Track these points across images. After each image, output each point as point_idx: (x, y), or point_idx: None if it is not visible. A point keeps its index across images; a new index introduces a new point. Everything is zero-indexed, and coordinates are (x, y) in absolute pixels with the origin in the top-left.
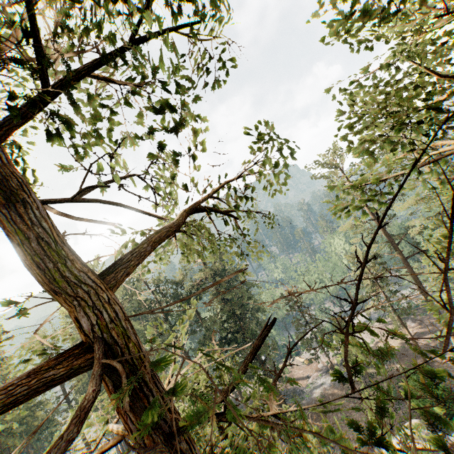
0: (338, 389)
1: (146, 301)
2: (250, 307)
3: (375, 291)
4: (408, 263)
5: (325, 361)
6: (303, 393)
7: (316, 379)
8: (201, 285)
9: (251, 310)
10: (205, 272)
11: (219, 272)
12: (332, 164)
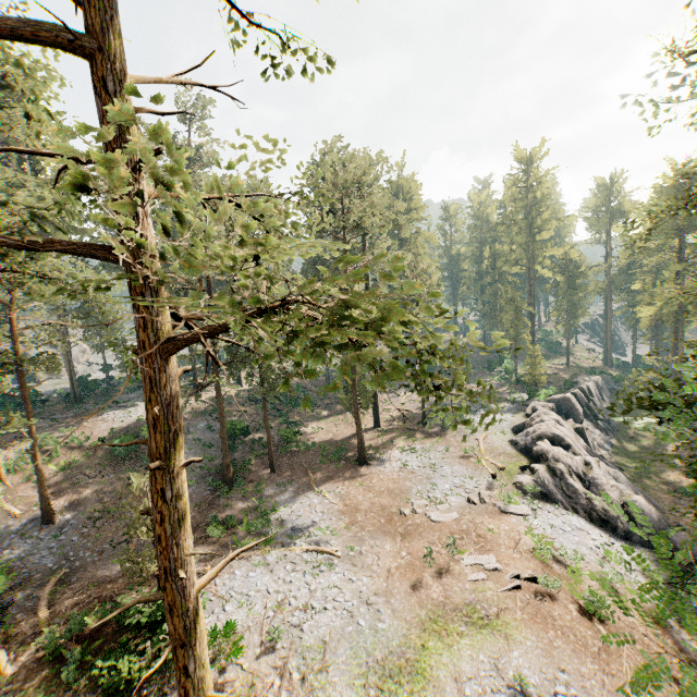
0: None
1: None
2: None
3: None
4: None
5: None
6: None
7: None
8: None
9: None
10: None
11: None
12: None
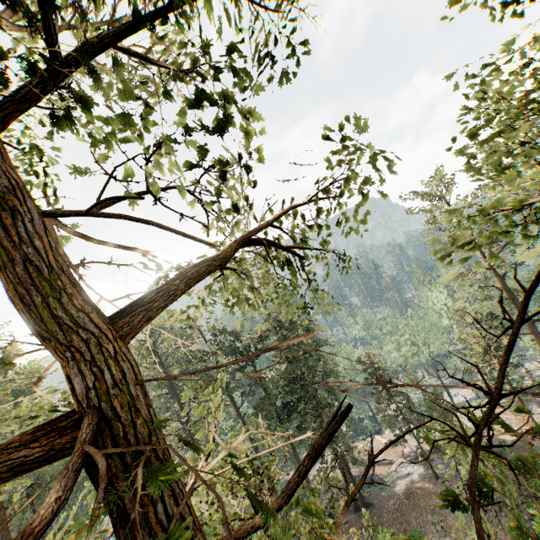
0: (430, 483)
1: (198, 352)
2: (320, 370)
3: (486, 362)
4: (534, 329)
5: (413, 445)
6: (384, 482)
7: (400, 466)
8: (263, 339)
9: (322, 373)
10: (267, 324)
11: (285, 324)
12: (434, 196)
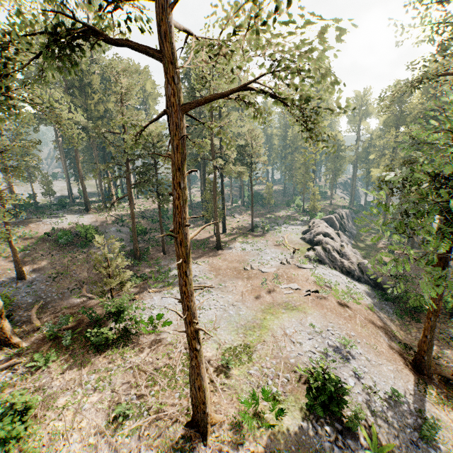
0: None
1: None
2: None
3: None
4: None
5: None
6: None
7: None
8: None
9: None
10: None
11: None
12: None
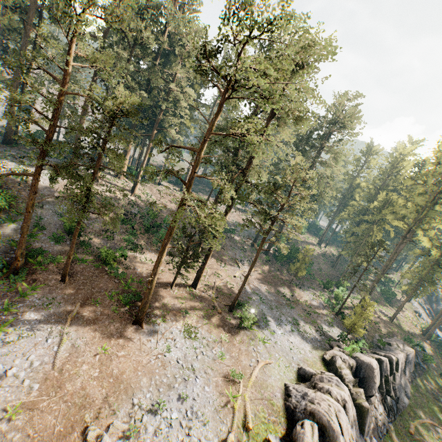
0: None
1: None
2: None
3: None
4: None
5: None
6: None
7: None
8: None
9: None
10: None
11: None
12: None
